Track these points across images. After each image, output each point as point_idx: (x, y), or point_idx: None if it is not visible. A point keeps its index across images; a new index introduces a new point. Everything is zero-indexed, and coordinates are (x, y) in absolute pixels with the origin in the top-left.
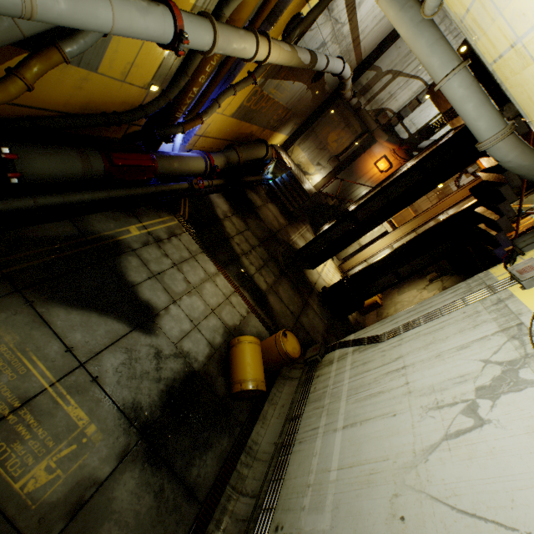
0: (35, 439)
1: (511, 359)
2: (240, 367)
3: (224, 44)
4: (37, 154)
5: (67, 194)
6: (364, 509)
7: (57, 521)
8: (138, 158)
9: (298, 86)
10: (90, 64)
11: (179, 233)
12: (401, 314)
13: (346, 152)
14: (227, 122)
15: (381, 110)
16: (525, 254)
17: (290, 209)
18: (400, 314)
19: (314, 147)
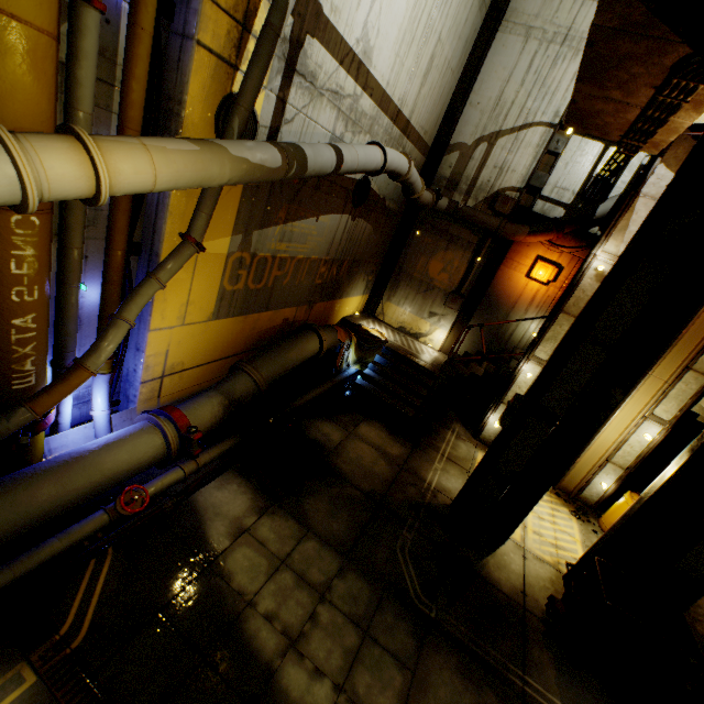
0: None
1: None
2: None
3: None
4: None
5: None
6: None
7: None
8: None
9: (331, 221)
10: None
11: None
12: None
13: (468, 278)
14: (211, 330)
15: (495, 195)
16: None
17: (408, 412)
18: None
19: (412, 292)
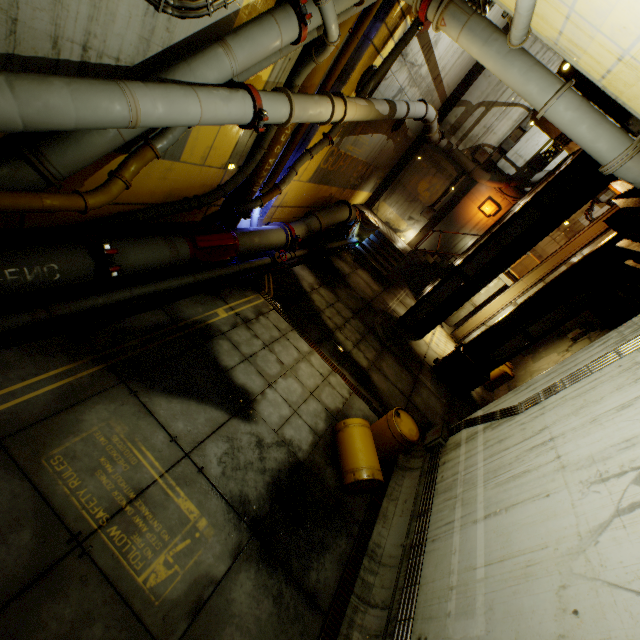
0: (151, 531)
1: None
2: (351, 454)
3: (300, 113)
4: (131, 247)
5: (158, 283)
6: (525, 607)
7: (179, 620)
8: (220, 238)
9: (377, 138)
10: (174, 155)
11: (266, 311)
12: (539, 379)
13: (442, 200)
14: (304, 188)
15: (478, 147)
16: None
17: (383, 272)
18: (538, 378)
19: (402, 200)
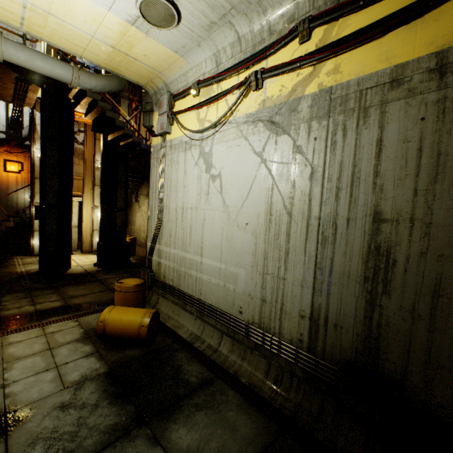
0: None
1: (199, 152)
2: (128, 324)
3: None
4: None
5: None
6: (240, 246)
7: None
8: None
9: None
10: None
11: None
12: (152, 203)
13: None
14: None
15: None
16: (153, 126)
17: None
18: (151, 203)
19: None
